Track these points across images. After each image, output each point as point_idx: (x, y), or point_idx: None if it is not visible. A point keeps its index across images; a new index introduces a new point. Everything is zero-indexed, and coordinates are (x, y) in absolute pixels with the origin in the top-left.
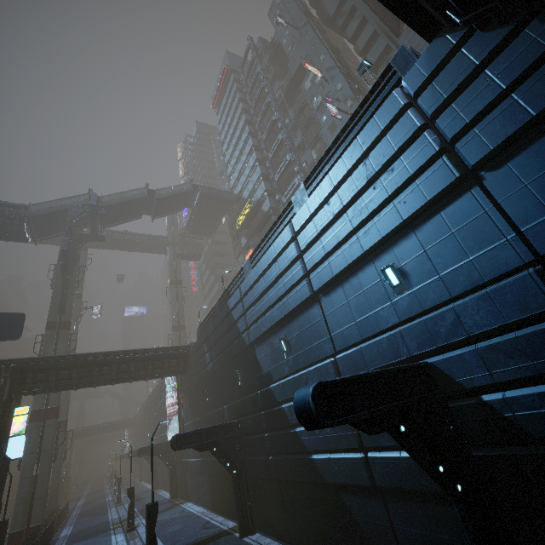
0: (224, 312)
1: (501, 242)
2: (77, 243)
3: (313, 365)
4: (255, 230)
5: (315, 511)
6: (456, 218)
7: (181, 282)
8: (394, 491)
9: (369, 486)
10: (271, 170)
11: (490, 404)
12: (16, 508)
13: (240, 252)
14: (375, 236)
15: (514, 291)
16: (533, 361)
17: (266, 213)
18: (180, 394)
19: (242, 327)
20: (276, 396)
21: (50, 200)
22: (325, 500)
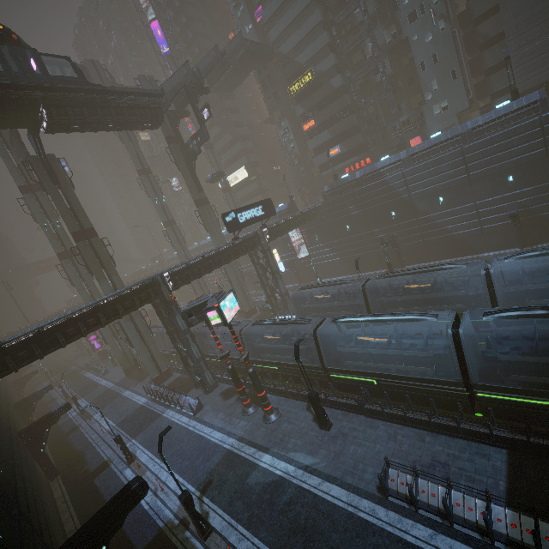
0: (380, 184)
1: (547, 175)
2: (175, 122)
3: (457, 206)
4: (317, 102)
5: (448, 248)
6: (538, 166)
7: (213, 145)
8: (489, 233)
9: (480, 234)
10: (339, 41)
11: (529, 209)
12: (243, 303)
13: (282, 117)
14: (510, 166)
15: (545, 187)
16: (542, 200)
17: (335, 89)
18: (301, 233)
19: (403, 193)
20: (432, 219)
21: (166, 80)
22: (455, 244)
